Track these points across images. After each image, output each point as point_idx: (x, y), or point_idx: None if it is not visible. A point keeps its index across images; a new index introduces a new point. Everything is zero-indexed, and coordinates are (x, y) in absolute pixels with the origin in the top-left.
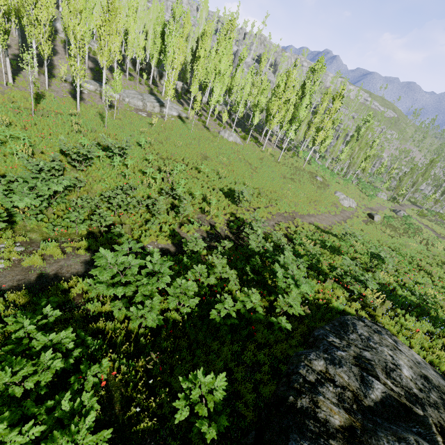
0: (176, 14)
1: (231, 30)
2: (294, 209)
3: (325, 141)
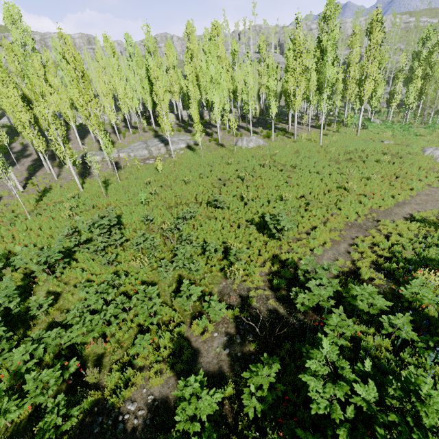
0: (149, 48)
1: (218, 35)
2: (370, 205)
3: (376, 92)
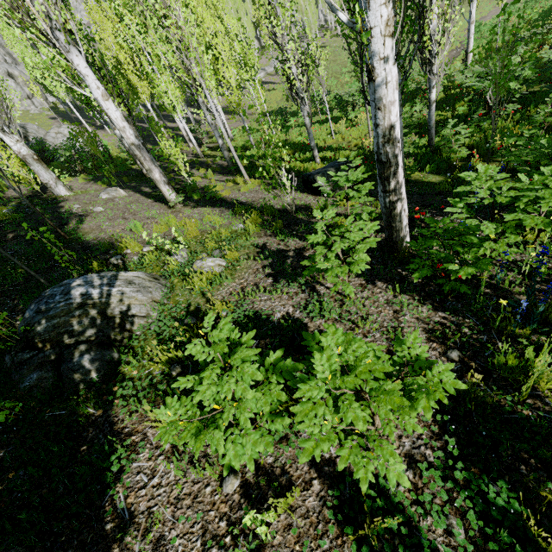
0: None
1: None
2: None
3: None
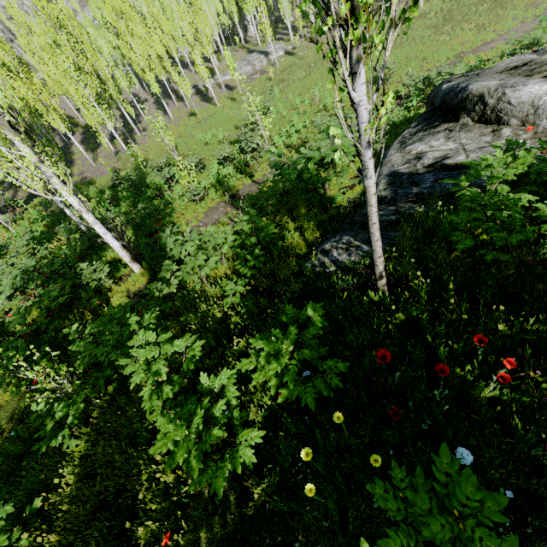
0: None
1: None
2: (460, 50)
3: None
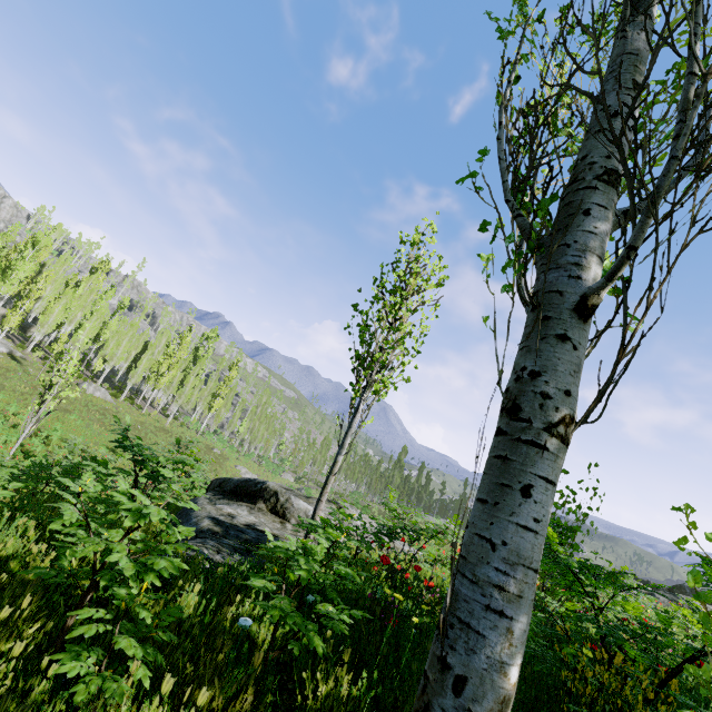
0: (40, 243)
1: (103, 271)
2: None
3: (223, 410)
